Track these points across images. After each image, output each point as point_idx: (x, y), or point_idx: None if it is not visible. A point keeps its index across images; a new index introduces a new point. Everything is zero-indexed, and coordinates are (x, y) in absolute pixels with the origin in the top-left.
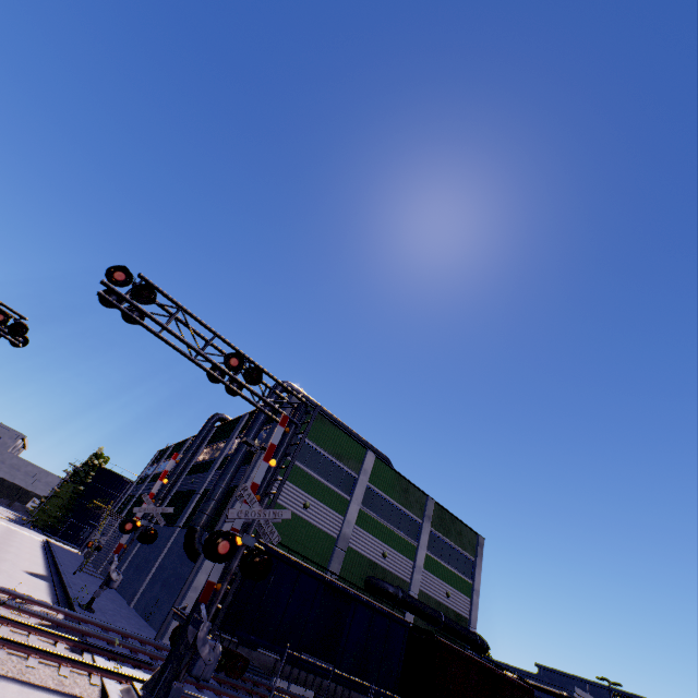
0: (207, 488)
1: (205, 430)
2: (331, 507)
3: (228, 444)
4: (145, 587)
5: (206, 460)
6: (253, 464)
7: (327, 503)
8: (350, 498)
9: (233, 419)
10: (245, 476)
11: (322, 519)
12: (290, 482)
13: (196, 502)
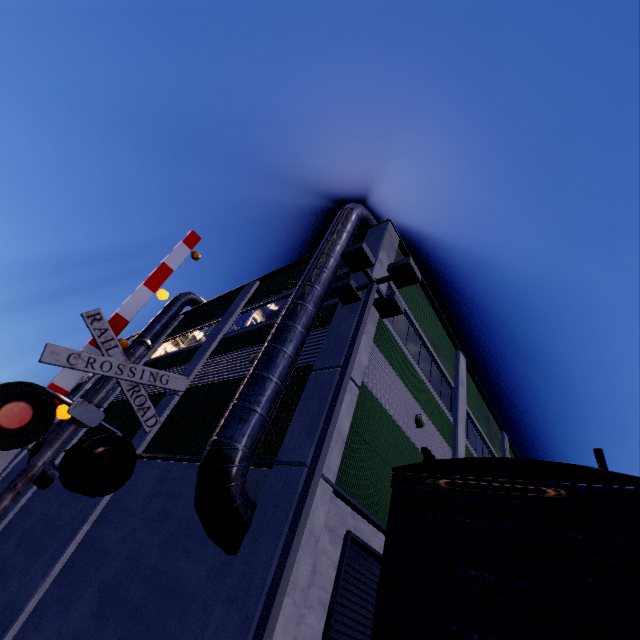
0: (196, 384)
1: (170, 311)
2: (439, 431)
3: (228, 319)
4: (44, 595)
5: (175, 352)
6: (369, 306)
7: (435, 423)
8: (454, 420)
9: (223, 295)
10: (361, 327)
11: (433, 451)
12: (395, 373)
13: (172, 409)
